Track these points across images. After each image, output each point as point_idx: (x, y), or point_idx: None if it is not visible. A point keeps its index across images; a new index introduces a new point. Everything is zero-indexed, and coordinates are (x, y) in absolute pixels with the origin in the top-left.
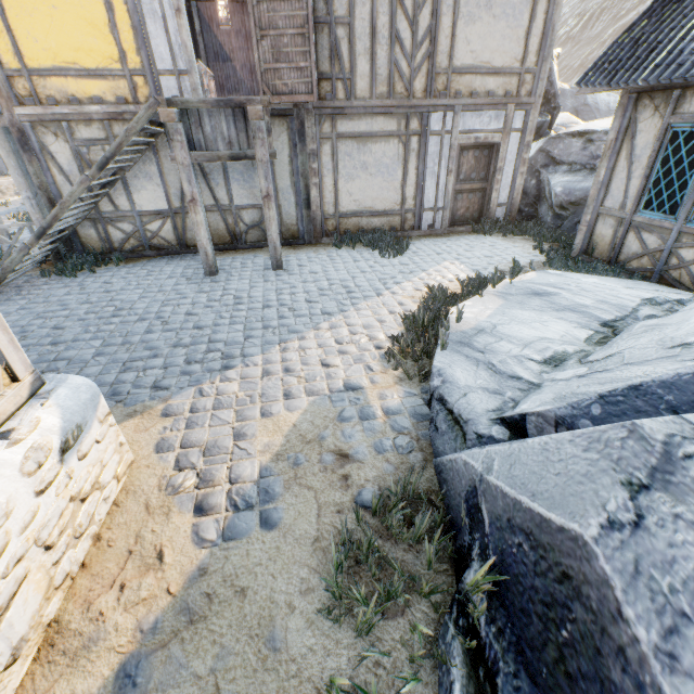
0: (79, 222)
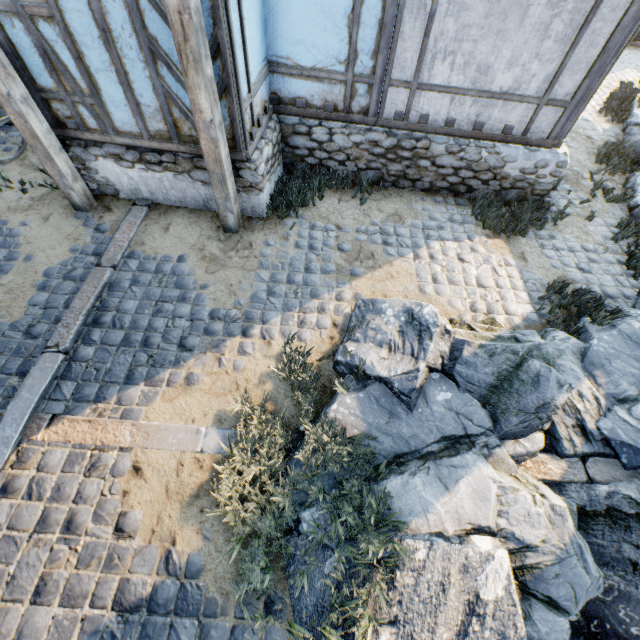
0: None
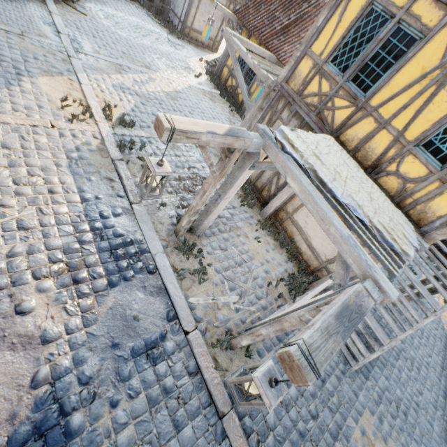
0: None
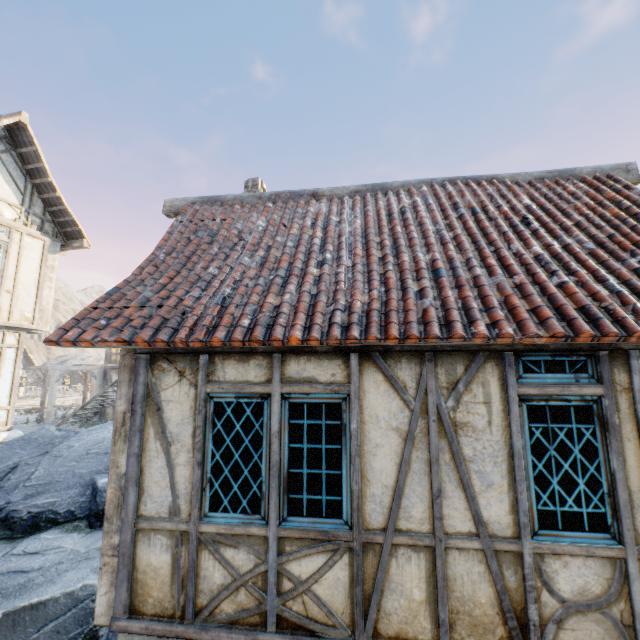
0: (108, 406)
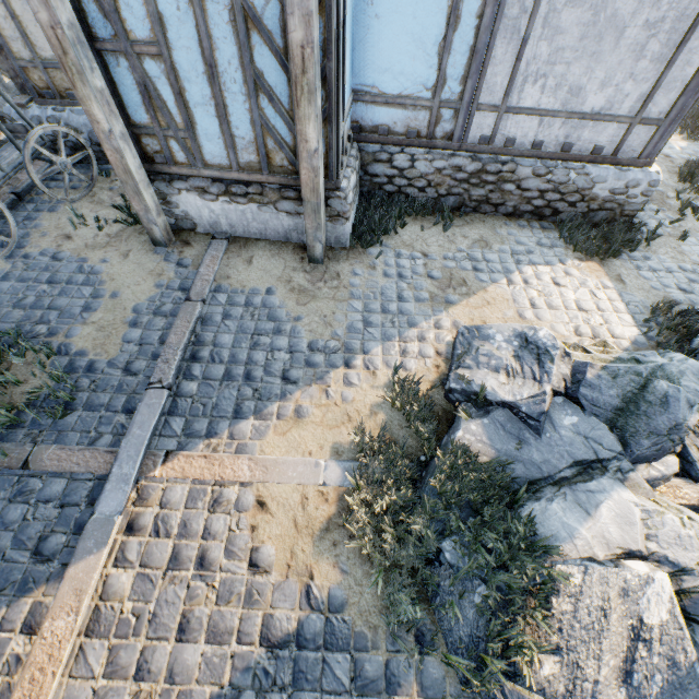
0: None
